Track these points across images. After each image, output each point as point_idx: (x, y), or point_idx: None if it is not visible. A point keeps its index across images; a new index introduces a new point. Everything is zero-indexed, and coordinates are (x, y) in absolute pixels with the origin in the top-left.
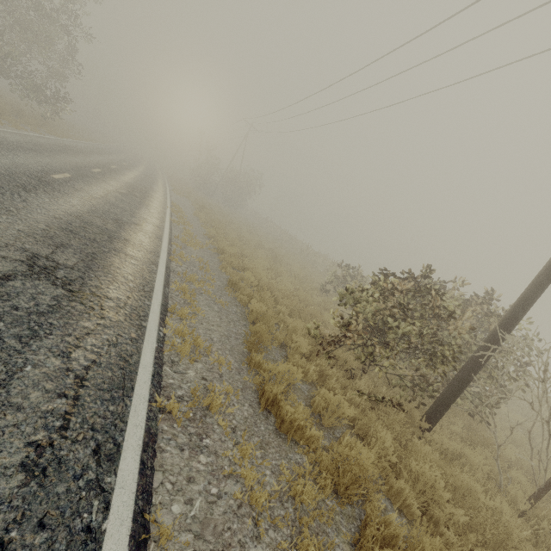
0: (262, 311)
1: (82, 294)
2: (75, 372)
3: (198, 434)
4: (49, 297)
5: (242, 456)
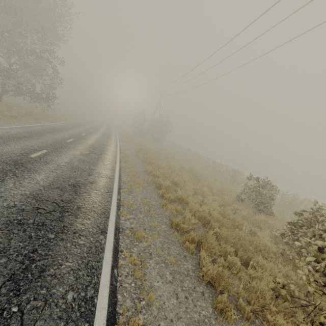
0: (217, 272)
1: None
2: None
3: None
4: None
5: None
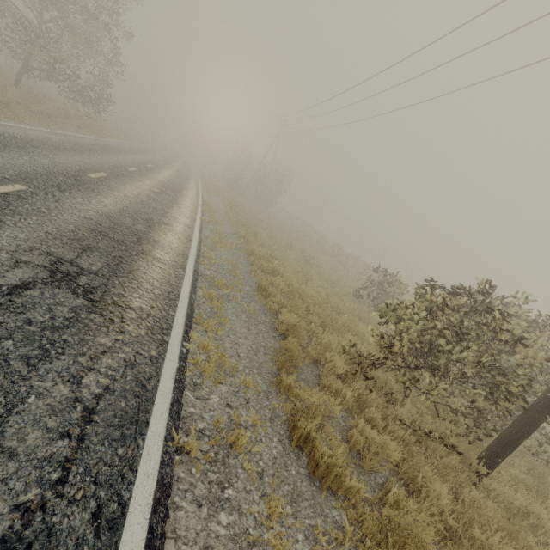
0: (293, 322)
1: (103, 303)
2: (84, 402)
3: (219, 482)
4: (67, 308)
5: (270, 513)
